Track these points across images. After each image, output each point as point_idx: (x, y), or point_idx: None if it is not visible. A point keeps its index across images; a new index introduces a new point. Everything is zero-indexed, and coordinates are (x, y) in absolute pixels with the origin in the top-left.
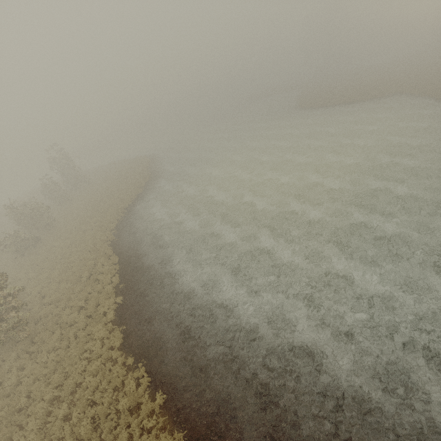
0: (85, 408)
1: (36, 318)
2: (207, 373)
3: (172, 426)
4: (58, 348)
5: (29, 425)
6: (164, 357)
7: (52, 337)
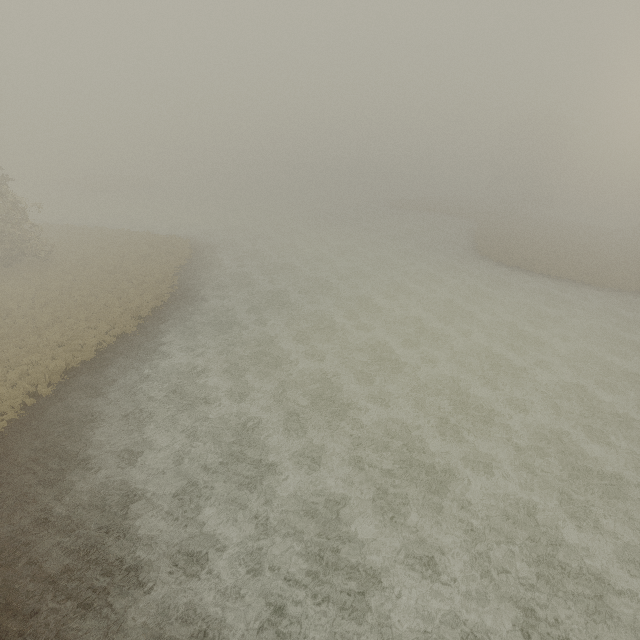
0: None
1: None
2: None
3: None
4: None
5: None
6: None
7: None
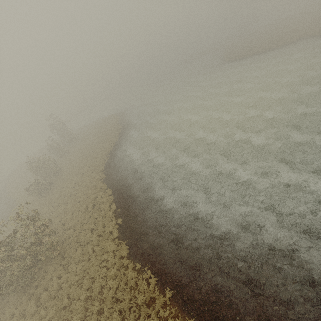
0: (112, 304)
1: (62, 240)
2: (201, 271)
3: (182, 314)
4: (82, 260)
5: (74, 319)
6: (163, 261)
7: (76, 253)
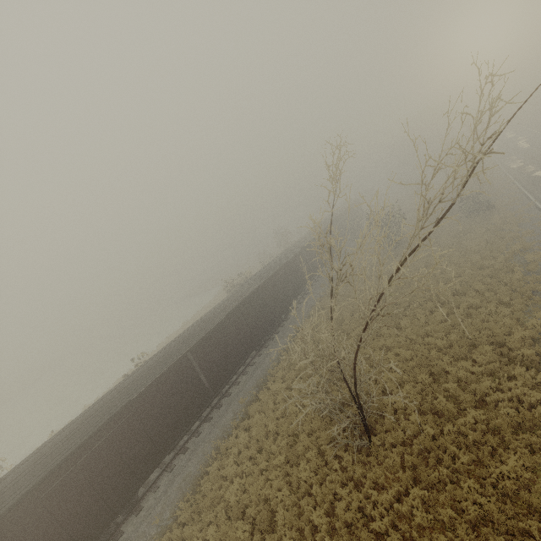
0: None
1: None
2: None
3: None
4: None
5: None
6: None
7: None
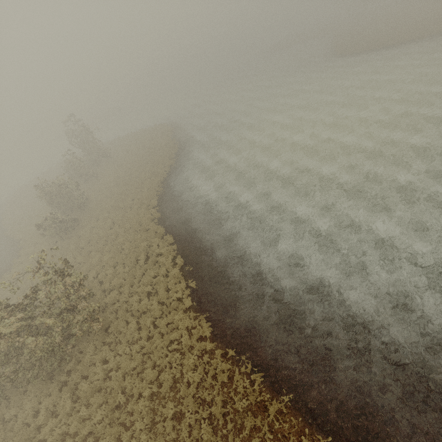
0: (196, 407)
1: (101, 305)
2: (332, 368)
3: (309, 429)
4: (137, 338)
5: (137, 426)
6: (269, 348)
7: (128, 327)
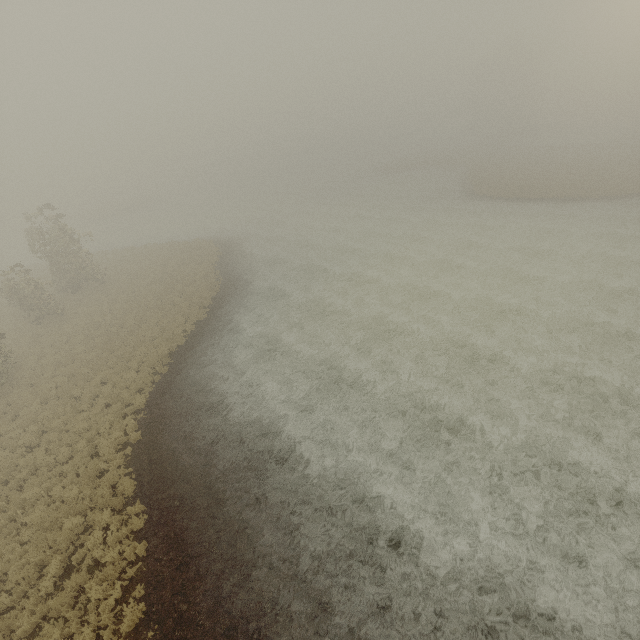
0: None
1: None
2: None
3: None
4: None
5: None
6: None
7: None
